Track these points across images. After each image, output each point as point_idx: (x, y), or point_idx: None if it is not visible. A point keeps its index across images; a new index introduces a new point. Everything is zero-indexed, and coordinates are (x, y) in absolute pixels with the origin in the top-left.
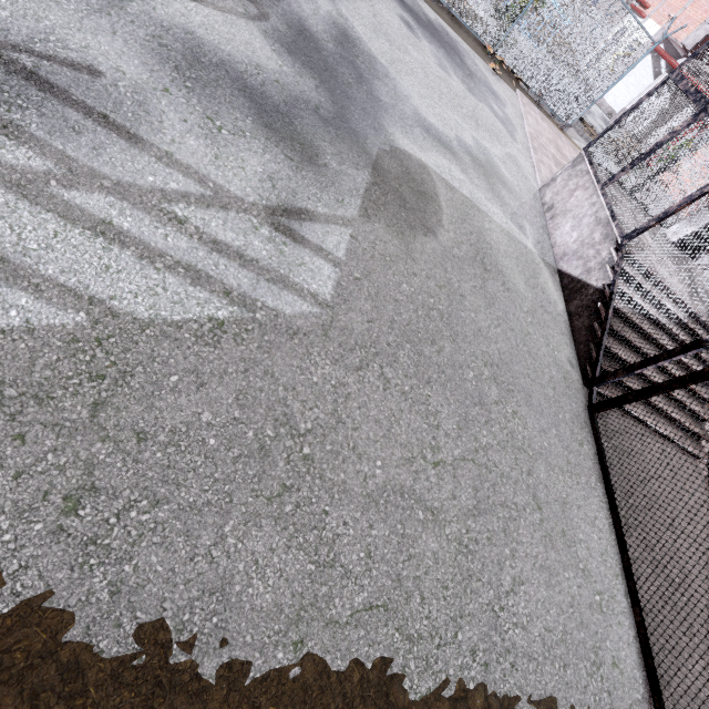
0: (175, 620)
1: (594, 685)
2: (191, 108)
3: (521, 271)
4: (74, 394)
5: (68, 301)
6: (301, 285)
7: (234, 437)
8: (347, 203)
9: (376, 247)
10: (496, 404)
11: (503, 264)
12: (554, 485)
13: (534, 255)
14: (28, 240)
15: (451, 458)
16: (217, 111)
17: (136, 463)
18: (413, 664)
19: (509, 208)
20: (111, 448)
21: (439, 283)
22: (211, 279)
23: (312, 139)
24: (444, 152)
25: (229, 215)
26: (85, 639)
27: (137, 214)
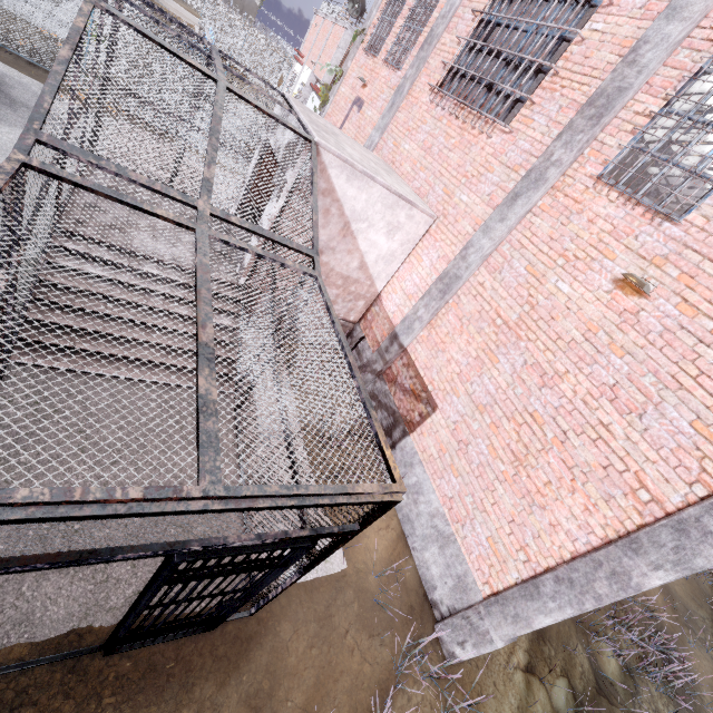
0: None
1: None
2: None
3: None
4: None
5: None
6: None
7: None
8: None
9: None
10: None
11: None
12: None
13: None
14: None
15: None
16: None
17: None
18: None
19: None
20: None
21: None
22: None
23: None
24: None
25: None
26: None
27: None
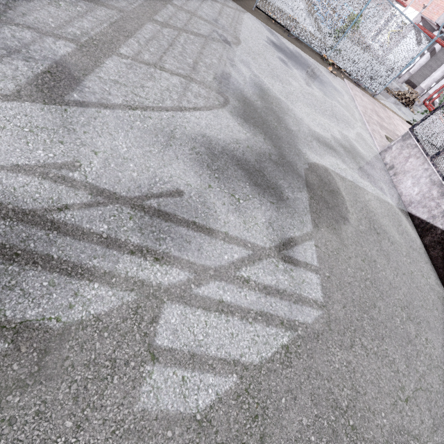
0: None
1: None
2: (223, 192)
3: (392, 224)
4: (251, 436)
5: (226, 369)
6: (308, 297)
7: (320, 429)
8: (305, 221)
9: (327, 247)
10: (416, 338)
11: (383, 223)
12: None
13: (394, 207)
14: (197, 334)
15: (411, 391)
16: (233, 187)
17: None
18: None
19: (371, 177)
20: None
21: (362, 257)
22: (272, 317)
23: (276, 181)
24: (330, 152)
25: (263, 263)
26: None
27: (230, 287)
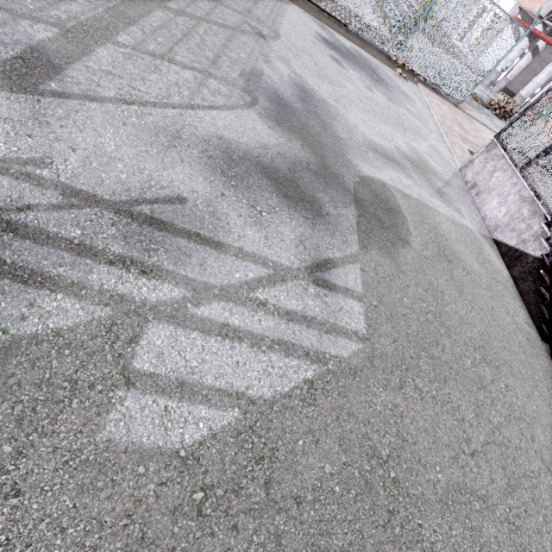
0: None
1: None
2: (240, 202)
3: (471, 252)
4: (252, 480)
5: (225, 402)
6: (346, 327)
7: (348, 479)
8: (349, 241)
9: (378, 272)
10: (493, 383)
11: (457, 250)
12: (551, 444)
13: (474, 232)
14: (190, 360)
15: (479, 445)
16: (255, 197)
17: (302, 525)
18: None
19: (446, 197)
20: (284, 517)
21: (424, 286)
22: (294, 347)
23: (313, 193)
24: (392, 165)
25: (288, 285)
26: None
27: (239, 309)
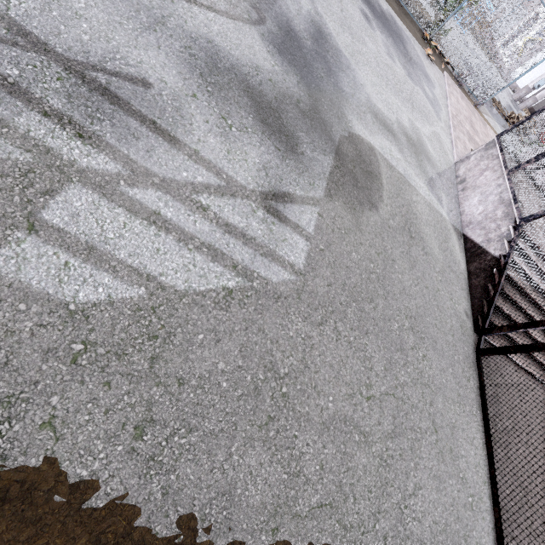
0: (200, 513)
1: None
2: (211, 110)
3: (436, 237)
4: (139, 351)
5: (133, 279)
6: (284, 257)
7: (238, 380)
8: (316, 185)
9: (335, 222)
10: (412, 350)
11: (424, 231)
12: (447, 413)
13: (447, 222)
14: (107, 231)
15: (379, 393)
16: (229, 111)
17: (178, 401)
18: (346, 544)
19: (431, 182)
20: (162, 390)
21: (378, 250)
22: (224, 256)
23: (294, 130)
24: (387, 134)
25: (236, 201)
26: (147, 525)
27: (176, 205)
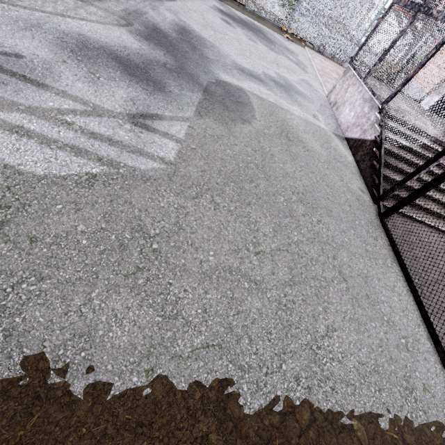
0: (52, 354)
1: (409, 405)
2: (80, 69)
3: (316, 140)
4: None
5: None
6: (153, 153)
7: (101, 239)
8: (185, 109)
9: (206, 131)
10: (304, 216)
11: (302, 136)
12: (356, 265)
13: (326, 131)
14: None
15: (269, 249)
16: (97, 69)
17: (28, 255)
18: (246, 386)
19: (304, 107)
20: (11, 246)
21: (254, 148)
22: (88, 153)
23: (161, 79)
24: (255, 80)
25: (103, 119)
26: None
27: (41, 121)
